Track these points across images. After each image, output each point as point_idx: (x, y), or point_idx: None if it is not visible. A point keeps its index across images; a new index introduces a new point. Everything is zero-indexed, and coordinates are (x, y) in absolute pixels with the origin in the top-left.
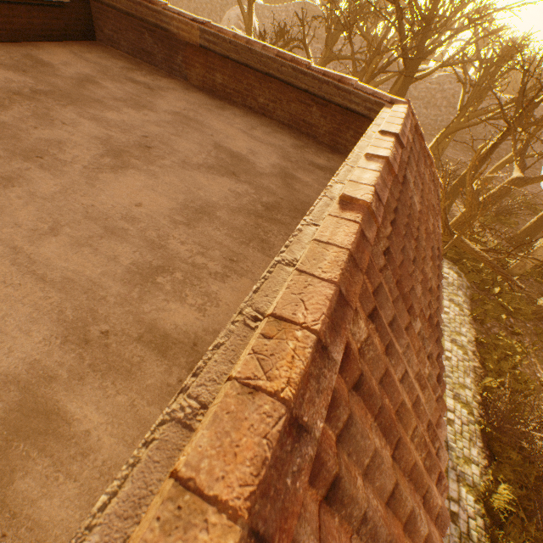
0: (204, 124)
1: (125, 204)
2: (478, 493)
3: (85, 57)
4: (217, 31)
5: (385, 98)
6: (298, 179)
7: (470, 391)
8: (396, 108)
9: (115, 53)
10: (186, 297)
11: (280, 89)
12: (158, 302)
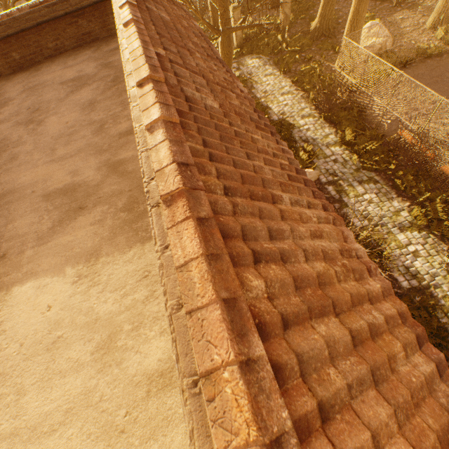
0: (42, 83)
1: (62, 127)
2: (339, 144)
3: None
4: None
5: None
6: (113, 62)
7: (307, 109)
8: None
9: None
10: (120, 122)
11: (53, 28)
12: (114, 130)
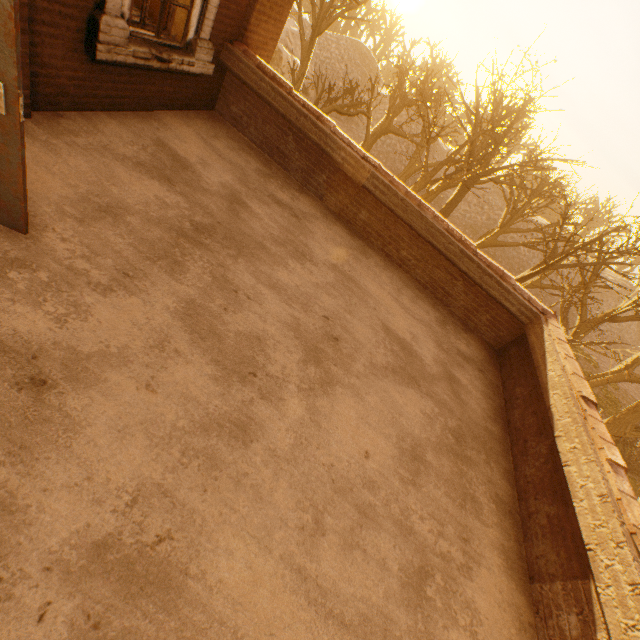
0: (362, 286)
1: (356, 455)
2: None
3: (215, 147)
4: (388, 181)
5: (538, 306)
6: (459, 382)
7: None
8: (555, 329)
9: (240, 140)
10: (456, 615)
11: (430, 253)
12: (441, 632)
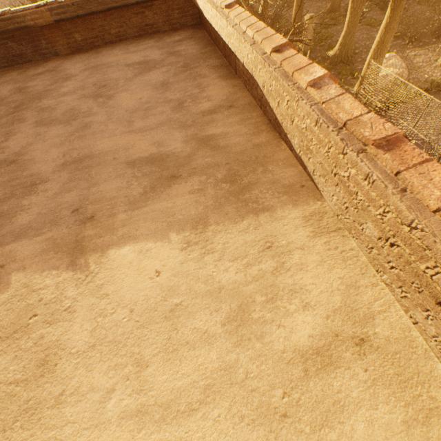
0: (105, 64)
1: (136, 102)
2: None
3: None
4: (58, 4)
5: None
6: (179, 51)
7: None
8: None
9: None
10: (200, 102)
11: (119, 15)
12: (194, 108)
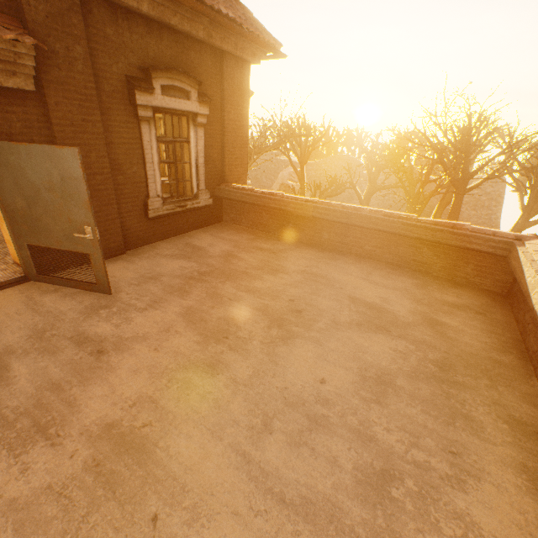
0: (328, 277)
1: (311, 381)
2: None
3: (220, 236)
4: (327, 205)
5: (508, 236)
6: (445, 324)
7: None
8: (532, 245)
9: (238, 228)
10: (437, 522)
11: (386, 238)
12: (411, 534)
